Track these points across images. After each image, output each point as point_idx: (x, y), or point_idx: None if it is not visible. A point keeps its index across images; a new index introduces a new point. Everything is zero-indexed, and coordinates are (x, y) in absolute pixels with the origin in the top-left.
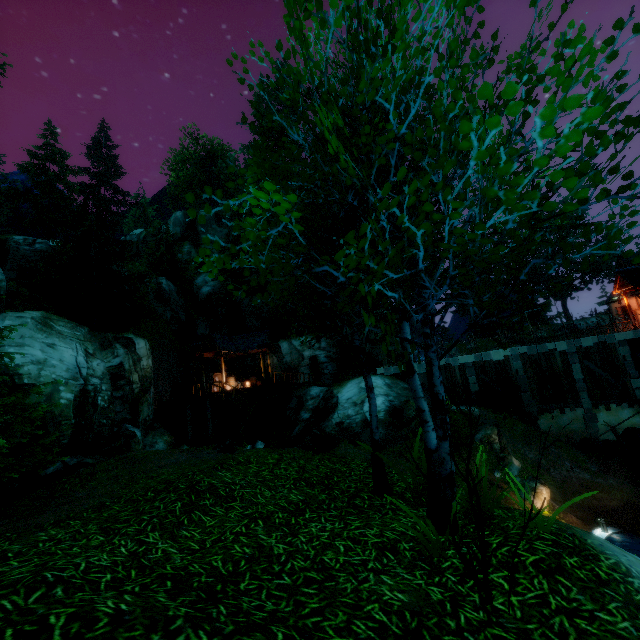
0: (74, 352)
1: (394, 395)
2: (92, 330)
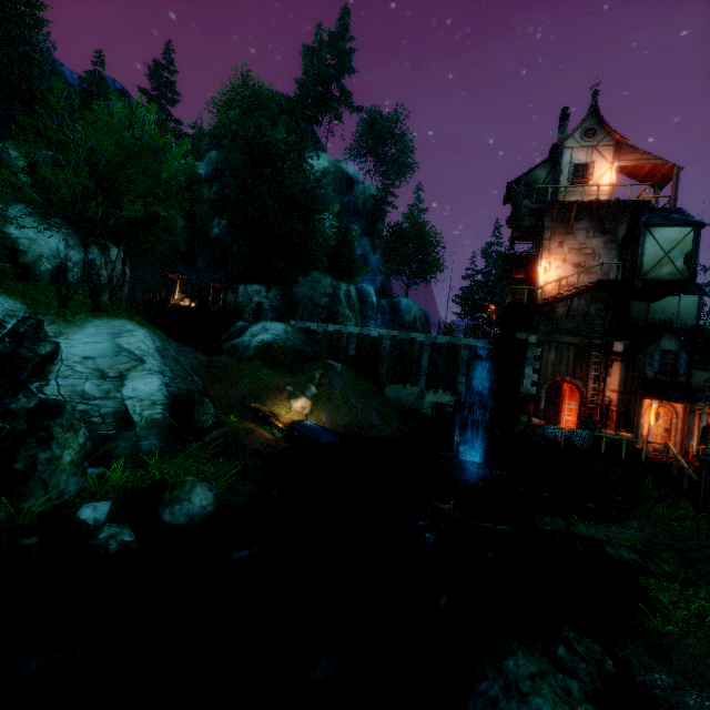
0: (57, 241)
1: (283, 338)
2: None
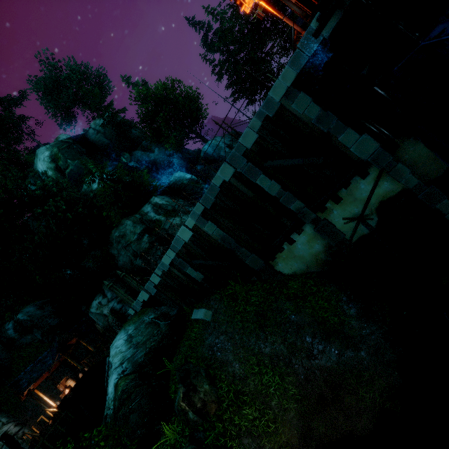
0: None
1: (129, 355)
2: None
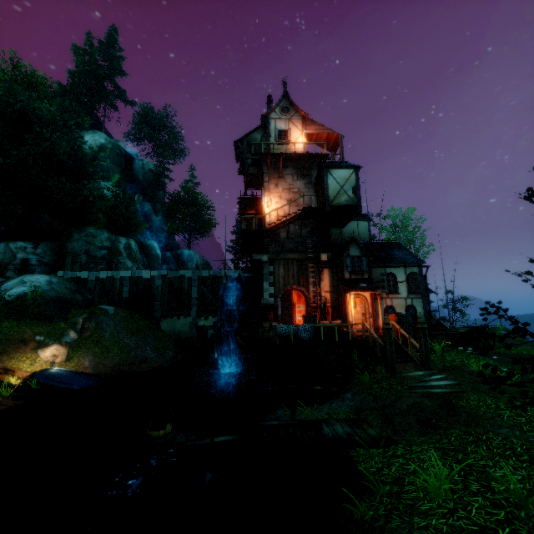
0: None
1: (45, 289)
2: None
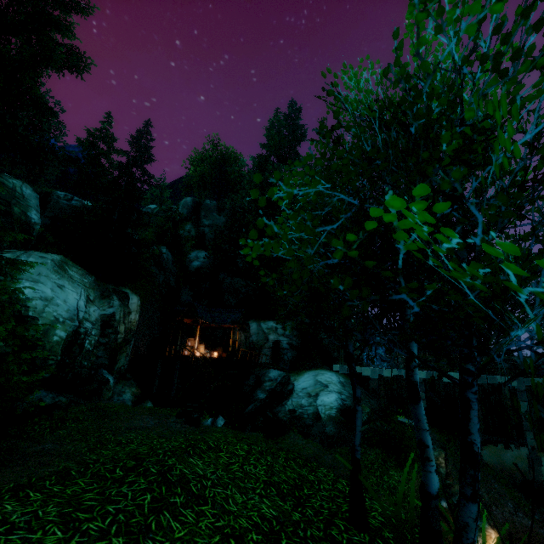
0: (78, 296)
1: (347, 394)
2: (97, 279)
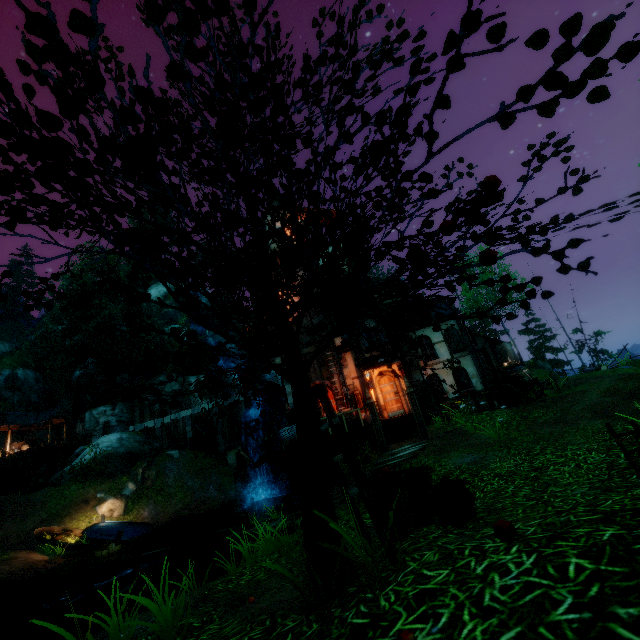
0: None
1: (115, 446)
2: None
